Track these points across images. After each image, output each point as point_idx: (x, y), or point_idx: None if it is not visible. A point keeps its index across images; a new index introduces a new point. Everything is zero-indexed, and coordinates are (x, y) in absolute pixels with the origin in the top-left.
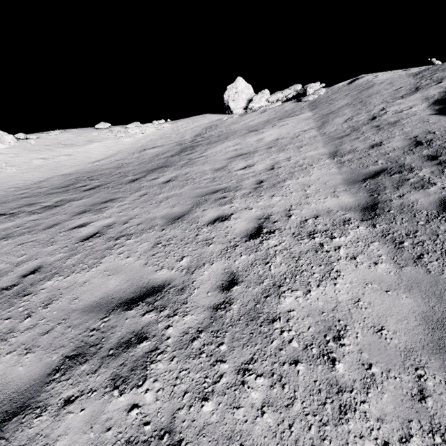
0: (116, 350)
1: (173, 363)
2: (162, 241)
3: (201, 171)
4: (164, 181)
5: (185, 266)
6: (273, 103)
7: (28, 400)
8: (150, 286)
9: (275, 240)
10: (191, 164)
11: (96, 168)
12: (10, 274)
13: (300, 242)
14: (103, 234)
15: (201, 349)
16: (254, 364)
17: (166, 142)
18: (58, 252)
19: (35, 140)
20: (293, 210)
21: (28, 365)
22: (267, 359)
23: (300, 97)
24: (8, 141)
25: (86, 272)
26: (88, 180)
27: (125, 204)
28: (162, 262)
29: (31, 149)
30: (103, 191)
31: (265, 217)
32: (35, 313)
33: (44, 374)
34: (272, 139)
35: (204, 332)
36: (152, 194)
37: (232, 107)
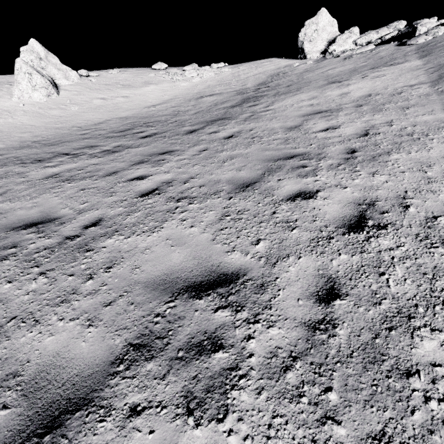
0: (186, 353)
1: (261, 398)
2: (230, 213)
3: (269, 129)
4: (226, 136)
5: (262, 253)
6: (363, 46)
7: (92, 392)
8: (221, 271)
9: (389, 240)
10: (255, 118)
11: (152, 113)
12: (73, 222)
13: (431, 250)
14: (163, 192)
15: (299, 388)
16: (388, 443)
17: (225, 90)
18: (118, 205)
19: (96, 78)
20: (409, 199)
21: (90, 342)
22: (410, 442)
23: (404, 39)
24: (71, 77)
25: (147, 236)
26: (145, 126)
27: (183, 159)
28: (233, 241)
29: (92, 88)
30: (160, 141)
31: (368, 203)
32: (96, 276)
33: (107, 361)
34: (362, 94)
35: (300, 360)
36: (213, 151)
37: (307, 50)
